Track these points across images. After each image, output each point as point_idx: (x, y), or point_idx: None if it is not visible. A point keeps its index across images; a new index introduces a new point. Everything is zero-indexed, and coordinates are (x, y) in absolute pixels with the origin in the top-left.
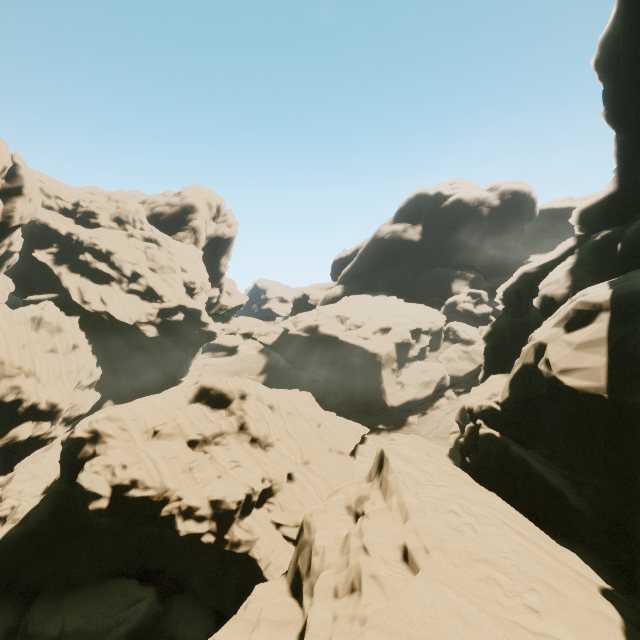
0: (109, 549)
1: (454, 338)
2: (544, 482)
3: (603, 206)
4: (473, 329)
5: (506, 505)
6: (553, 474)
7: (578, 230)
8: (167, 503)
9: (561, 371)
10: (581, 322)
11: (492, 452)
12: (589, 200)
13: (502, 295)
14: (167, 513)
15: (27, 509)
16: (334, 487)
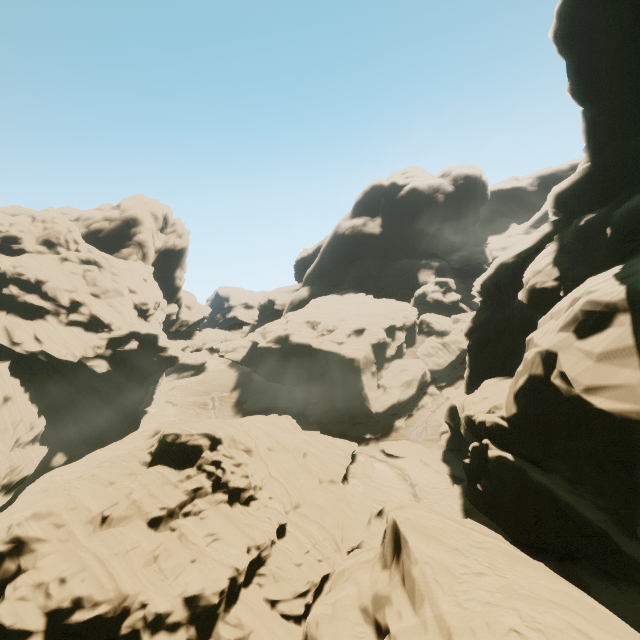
0: None
1: (428, 331)
2: (579, 518)
3: (580, 188)
4: (446, 319)
5: (563, 584)
6: (587, 506)
7: (552, 214)
8: (127, 615)
9: (586, 389)
10: (594, 325)
11: (507, 479)
12: (564, 182)
13: (480, 288)
14: (128, 629)
15: None
16: (331, 530)
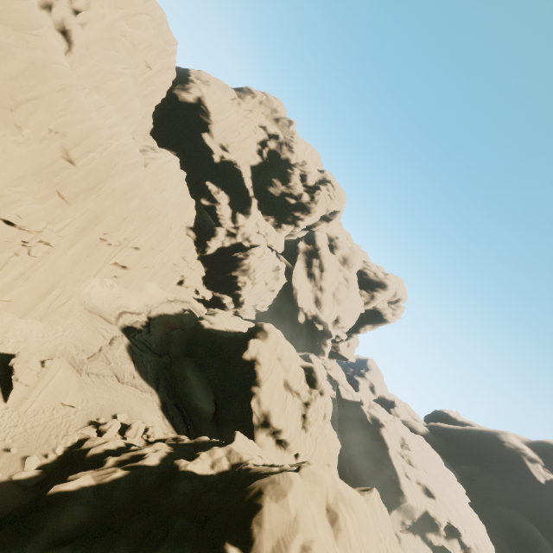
0: (220, 375)
1: None
2: None
3: None
4: None
5: None
6: None
7: None
8: (259, 387)
9: None
10: None
11: None
12: None
13: None
14: (256, 390)
15: (221, 328)
16: None
